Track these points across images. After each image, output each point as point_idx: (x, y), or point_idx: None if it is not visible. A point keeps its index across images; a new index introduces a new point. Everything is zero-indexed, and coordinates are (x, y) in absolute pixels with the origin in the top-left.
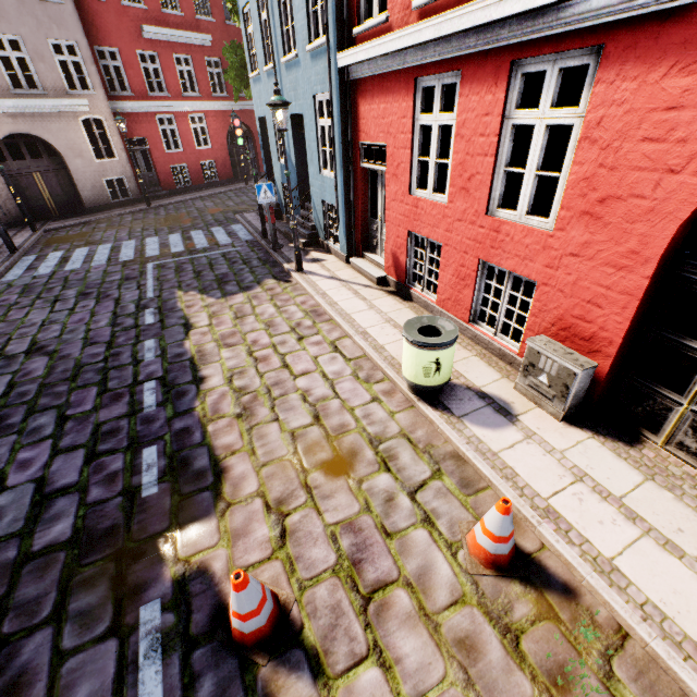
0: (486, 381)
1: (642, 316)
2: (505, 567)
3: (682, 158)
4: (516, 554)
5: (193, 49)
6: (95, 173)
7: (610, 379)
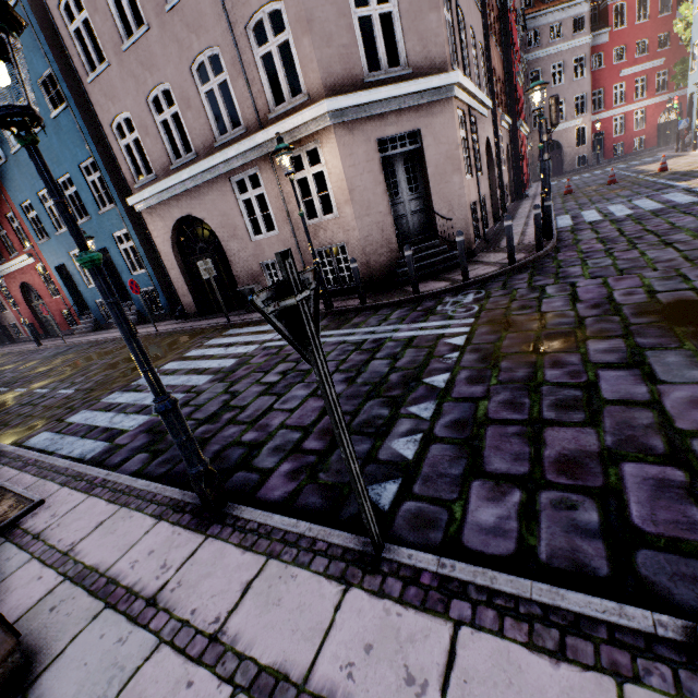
0: None
1: None
2: None
3: None
4: None
5: (648, 71)
6: (573, 154)
7: None
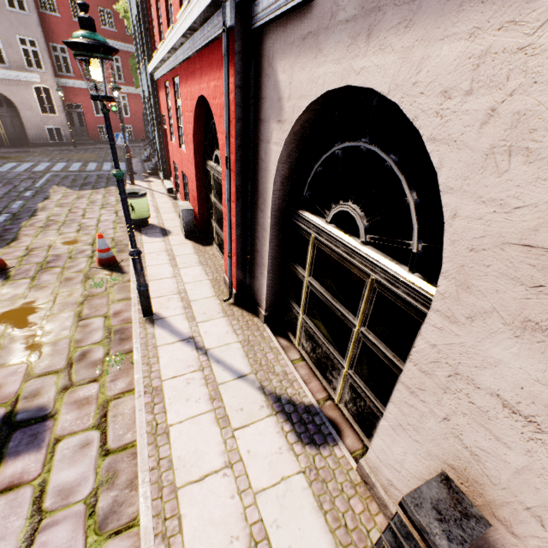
0: (172, 226)
1: (204, 187)
2: (105, 266)
3: (190, 118)
4: (115, 265)
5: (122, 53)
6: (40, 122)
7: (205, 219)
